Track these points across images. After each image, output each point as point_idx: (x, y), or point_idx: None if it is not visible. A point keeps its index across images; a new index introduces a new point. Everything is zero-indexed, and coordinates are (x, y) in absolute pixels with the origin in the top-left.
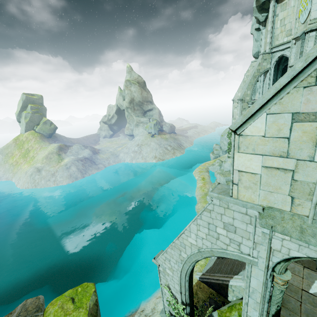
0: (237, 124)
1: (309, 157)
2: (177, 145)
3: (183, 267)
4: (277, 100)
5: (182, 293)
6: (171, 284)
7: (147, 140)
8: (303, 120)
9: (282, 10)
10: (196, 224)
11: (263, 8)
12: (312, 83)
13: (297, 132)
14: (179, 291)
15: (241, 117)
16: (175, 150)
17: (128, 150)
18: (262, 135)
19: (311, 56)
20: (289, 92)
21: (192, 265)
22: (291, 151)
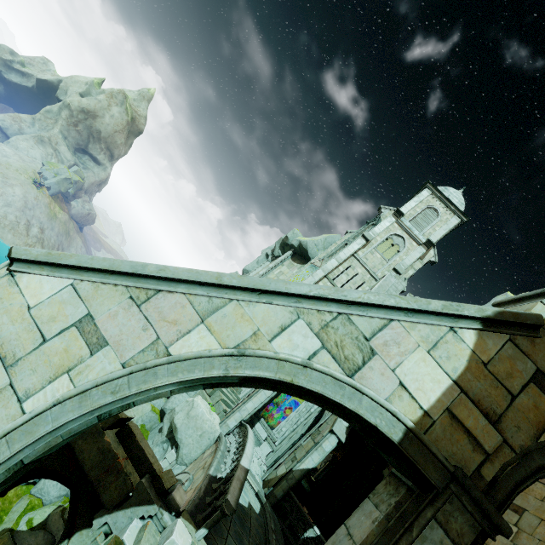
0: (28, 253)
1: (25, 393)
2: (56, 244)
3: None
4: (99, 279)
5: None
6: None
7: (17, 175)
8: (86, 333)
9: (288, 266)
10: None
11: (284, 248)
12: (139, 301)
13: (62, 342)
14: None
15: (45, 251)
16: (40, 244)
17: None
18: (30, 305)
19: (166, 272)
20: (118, 285)
21: None
22: (23, 363)
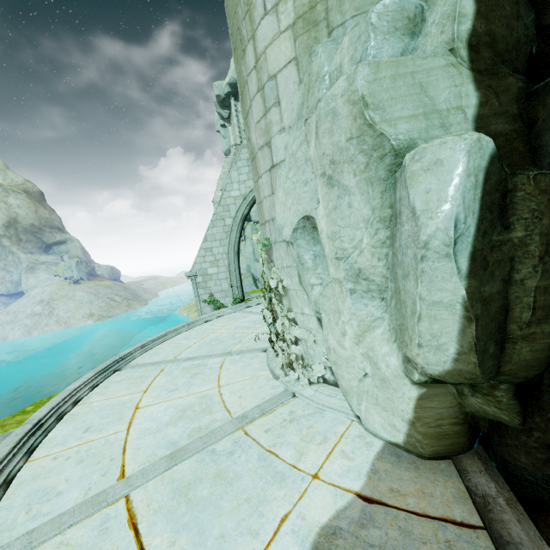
0: None
1: None
2: (132, 295)
3: (229, 241)
4: None
5: (233, 287)
6: (216, 290)
7: (65, 290)
8: None
9: None
10: (237, 169)
11: (225, 105)
12: None
13: None
14: (229, 290)
15: None
16: (130, 301)
17: (13, 316)
18: None
19: None
20: None
21: (239, 229)
22: None
